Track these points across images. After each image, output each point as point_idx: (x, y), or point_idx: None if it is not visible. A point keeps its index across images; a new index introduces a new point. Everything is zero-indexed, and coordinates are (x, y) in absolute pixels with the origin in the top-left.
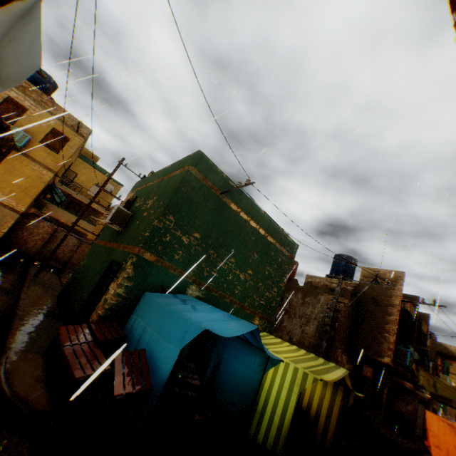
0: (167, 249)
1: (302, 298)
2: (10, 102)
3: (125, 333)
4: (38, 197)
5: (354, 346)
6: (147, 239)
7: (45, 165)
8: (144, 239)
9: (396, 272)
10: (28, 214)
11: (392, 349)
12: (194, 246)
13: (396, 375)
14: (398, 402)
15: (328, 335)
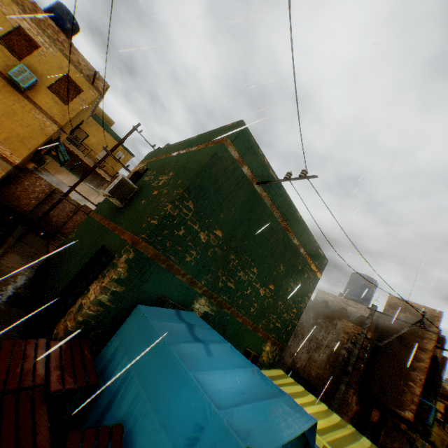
0: (177, 246)
1: (314, 318)
2: (23, 37)
3: (100, 362)
4: (37, 150)
5: (367, 387)
6: (153, 229)
7: (50, 115)
8: (150, 228)
9: (432, 310)
10: (26, 168)
11: (416, 402)
12: (213, 246)
13: (401, 420)
14: (384, 436)
15: (348, 377)
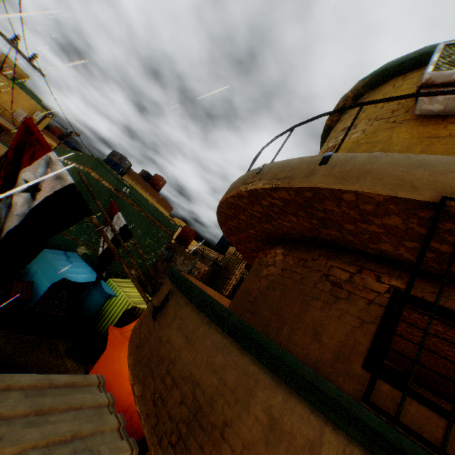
0: None
1: (183, 260)
2: None
3: (27, 270)
4: None
5: None
6: None
7: None
8: None
9: None
10: None
11: None
12: (87, 222)
13: None
14: None
15: None
